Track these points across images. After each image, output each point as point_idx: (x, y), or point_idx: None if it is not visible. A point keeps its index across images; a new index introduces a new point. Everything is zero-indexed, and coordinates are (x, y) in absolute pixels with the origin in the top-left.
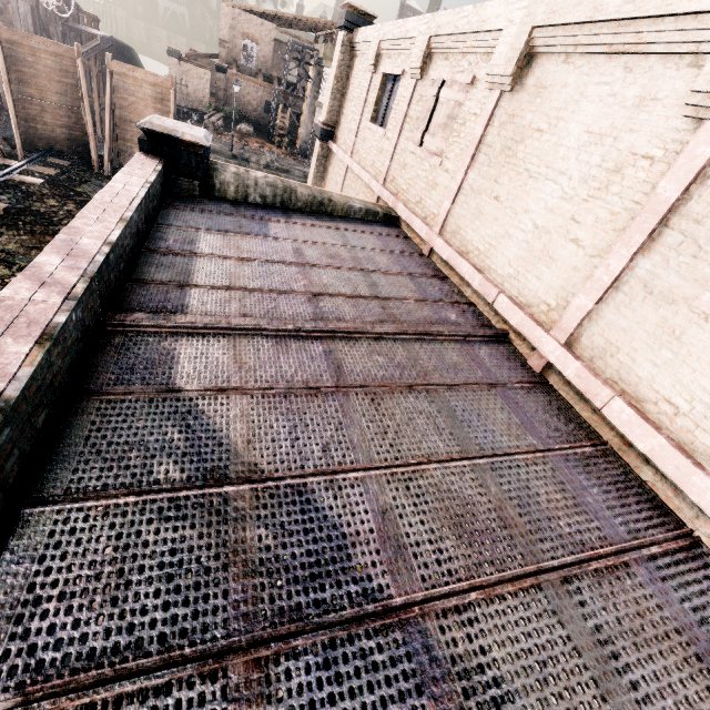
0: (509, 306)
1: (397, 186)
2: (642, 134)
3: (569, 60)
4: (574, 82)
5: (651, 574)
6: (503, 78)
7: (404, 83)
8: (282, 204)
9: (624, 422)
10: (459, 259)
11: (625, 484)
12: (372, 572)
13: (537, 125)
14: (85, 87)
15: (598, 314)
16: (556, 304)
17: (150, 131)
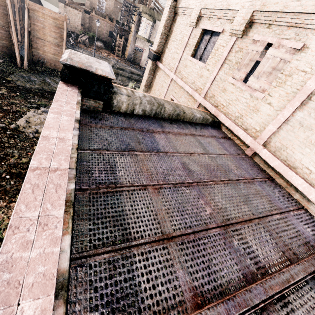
0: None
1: (217, 102)
2: None
3: None
4: None
5: None
6: None
7: (223, 38)
8: (154, 115)
9: None
10: (291, 172)
11: None
12: None
13: None
14: (12, 15)
15: None
16: None
17: (70, 66)
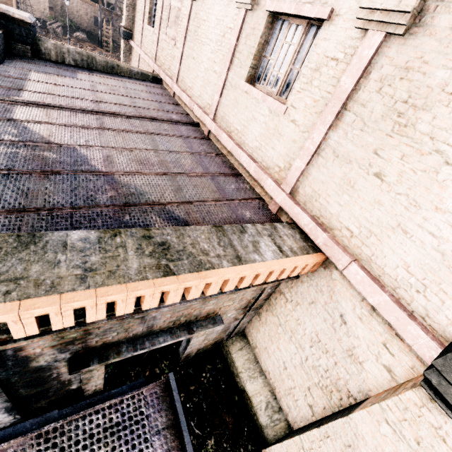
0: (197, 109)
1: (161, 62)
2: (229, 18)
3: None
4: None
5: (214, 178)
6: None
7: None
8: (88, 66)
9: (225, 141)
10: (182, 92)
11: (222, 163)
12: (97, 166)
13: (203, 18)
14: None
15: (221, 102)
16: (211, 103)
17: None
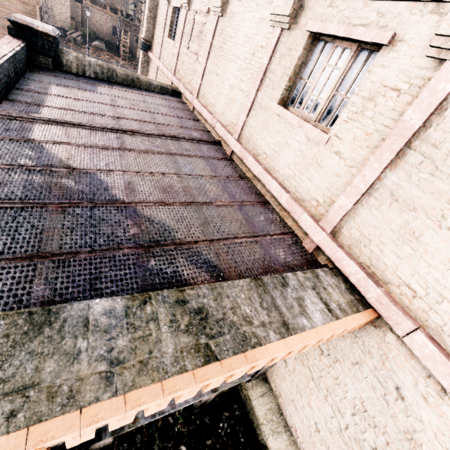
0: (220, 127)
1: (180, 75)
2: (260, 36)
3: None
4: (242, 11)
5: (242, 208)
6: (218, 8)
7: (182, 13)
8: (108, 79)
9: (251, 165)
10: (203, 108)
11: (248, 188)
12: (118, 195)
13: (230, 34)
14: None
15: (248, 122)
16: (236, 122)
17: (14, 22)
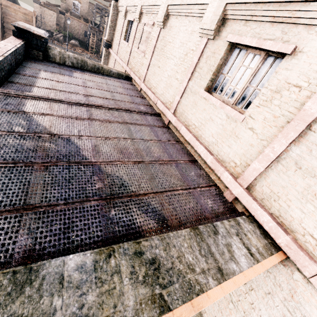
0: (160, 104)
1: (131, 66)
2: (192, 42)
3: (177, 17)
4: (178, 25)
5: (178, 165)
6: (160, 23)
7: (134, 24)
8: (81, 67)
9: (184, 132)
10: (148, 90)
11: (181, 150)
12: (87, 155)
13: (169, 40)
14: None
15: (181, 102)
16: (172, 101)
17: (18, 27)
